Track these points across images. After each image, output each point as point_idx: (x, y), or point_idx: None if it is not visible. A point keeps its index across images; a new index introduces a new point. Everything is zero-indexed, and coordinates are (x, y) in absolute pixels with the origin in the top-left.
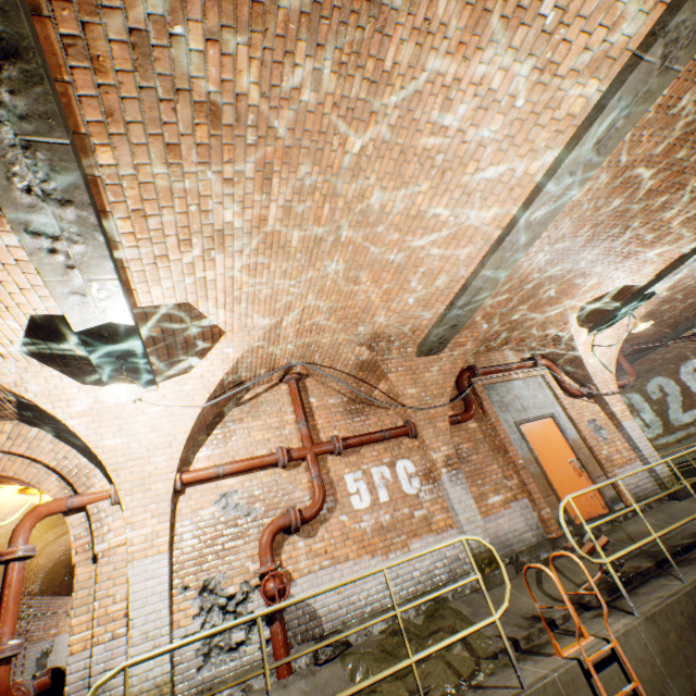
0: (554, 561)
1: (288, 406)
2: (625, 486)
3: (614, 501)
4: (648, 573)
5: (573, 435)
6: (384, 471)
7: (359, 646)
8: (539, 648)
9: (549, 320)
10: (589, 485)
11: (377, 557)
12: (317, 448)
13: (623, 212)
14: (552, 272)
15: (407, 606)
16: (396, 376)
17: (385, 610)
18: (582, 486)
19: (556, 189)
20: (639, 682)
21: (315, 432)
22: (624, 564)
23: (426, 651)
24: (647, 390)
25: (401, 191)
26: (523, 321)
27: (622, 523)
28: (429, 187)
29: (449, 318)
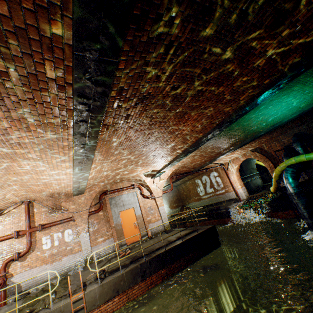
0: (111, 259)
1: (24, 213)
2: (152, 229)
3: (145, 235)
4: (126, 265)
5: (139, 213)
6: (59, 234)
7: (32, 294)
8: (73, 294)
9: (134, 176)
10: (138, 231)
11: (49, 264)
12: (31, 230)
13: (132, 161)
14: (120, 171)
15: (21, 294)
16: (65, 203)
17: (46, 281)
18: (135, 231)
19: (79, 175)
20: (89, 302)
21: (34, 222)
22: (125, 261)
23: (23, 305)
24: (202, 179)
25: (25, 176)
26: (124, 177)
27: (143, 243)
28: (35, 175)
29: (75, 191)
